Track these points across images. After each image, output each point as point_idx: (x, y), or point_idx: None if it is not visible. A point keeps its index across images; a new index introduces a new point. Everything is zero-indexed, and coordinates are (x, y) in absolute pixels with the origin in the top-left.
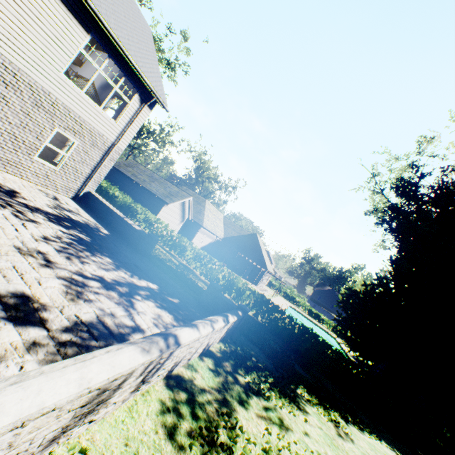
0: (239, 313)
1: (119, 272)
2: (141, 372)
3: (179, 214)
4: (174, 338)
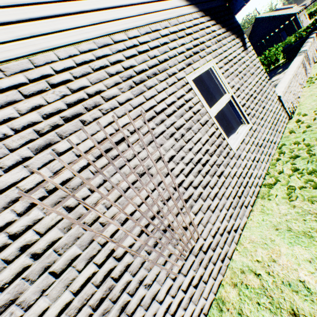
0: (313, 33)
1: None
2: (305, 61)
3: None
4: (302, 51)
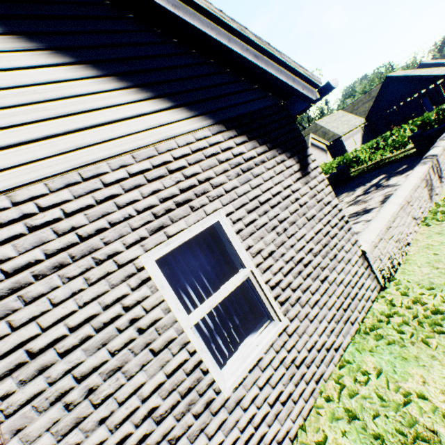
0: None
1: (357, 190)
2: (433, 173)
3: (318, 153)
4: (429, 156)
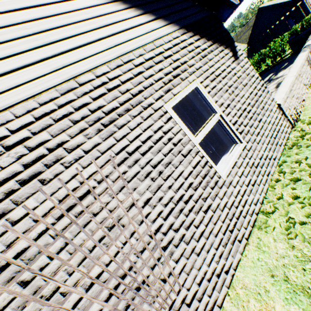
0: None
1: None
2: None
3: None
4: (306, 46)
